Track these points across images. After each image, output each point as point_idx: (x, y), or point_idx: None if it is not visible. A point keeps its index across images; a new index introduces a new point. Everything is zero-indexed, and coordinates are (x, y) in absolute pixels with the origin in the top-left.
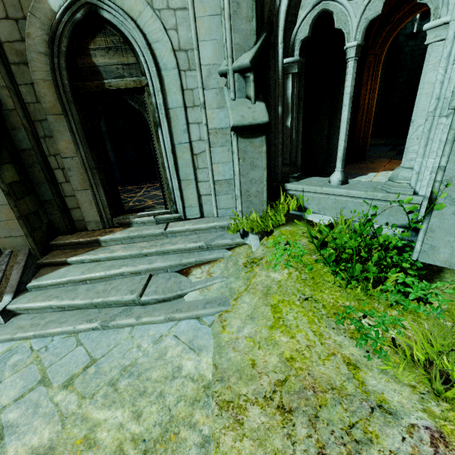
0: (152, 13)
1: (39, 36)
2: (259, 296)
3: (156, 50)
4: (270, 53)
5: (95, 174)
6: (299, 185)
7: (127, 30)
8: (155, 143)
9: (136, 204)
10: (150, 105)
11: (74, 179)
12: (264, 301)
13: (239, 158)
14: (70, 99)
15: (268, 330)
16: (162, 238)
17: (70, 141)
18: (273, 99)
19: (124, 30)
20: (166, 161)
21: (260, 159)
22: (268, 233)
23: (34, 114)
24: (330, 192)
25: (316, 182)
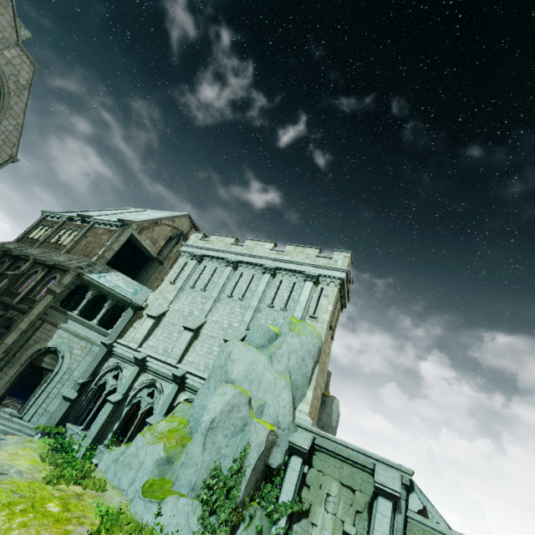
0: (70, 358)
1: (38, 347)
2: (24, 446)
3: (63, 365)
4: (92, 382)
5: (9, 385)
6: (70, 425)
7: (61, 358)
8: (39, 386)
9: (5, 404)
10: (49, 376)
11: (1, 383)
12: (24, 447)
13: (58, 405)
14: (29, 362)
15: (19, 450)
16: (7, 420)
17: (15, 372)
18: (84, 394)
19: (60, 357)
20: (37, 394)
21: (64, 409)
22: (46, 436)
23: (14, 360)
24: (76, 430)
25: (77, 427)
